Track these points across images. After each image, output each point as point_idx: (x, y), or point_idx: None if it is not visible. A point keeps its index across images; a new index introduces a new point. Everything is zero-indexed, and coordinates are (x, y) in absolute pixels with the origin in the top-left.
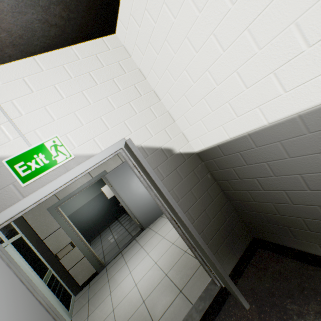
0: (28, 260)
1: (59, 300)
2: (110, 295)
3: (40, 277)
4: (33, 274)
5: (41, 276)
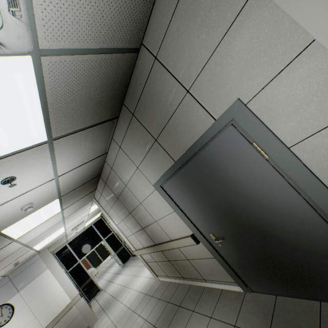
0: (112, 244)
1: (121, 259)
2: (120, 275)
3: (115, 250)
4: (110, 251)
5: (116, 250)
